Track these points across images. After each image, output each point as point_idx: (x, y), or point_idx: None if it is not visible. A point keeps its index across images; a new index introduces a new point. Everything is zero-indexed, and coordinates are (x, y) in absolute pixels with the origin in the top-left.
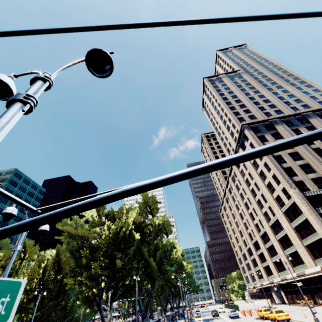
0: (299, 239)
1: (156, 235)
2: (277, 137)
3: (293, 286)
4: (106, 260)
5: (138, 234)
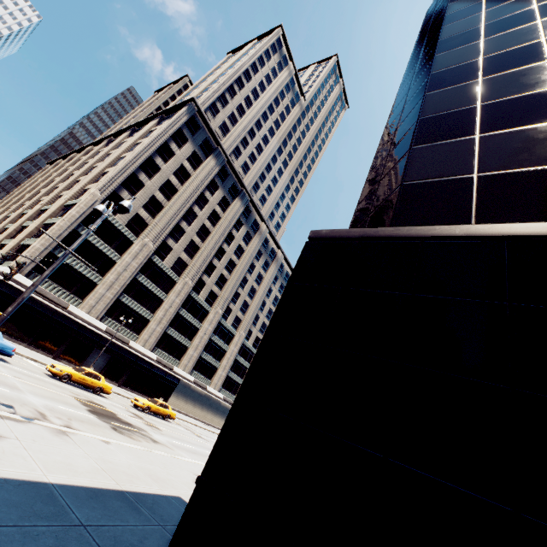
0: (28, 236)
1: None
2: (193, 163)
3: None
4: None
5: None
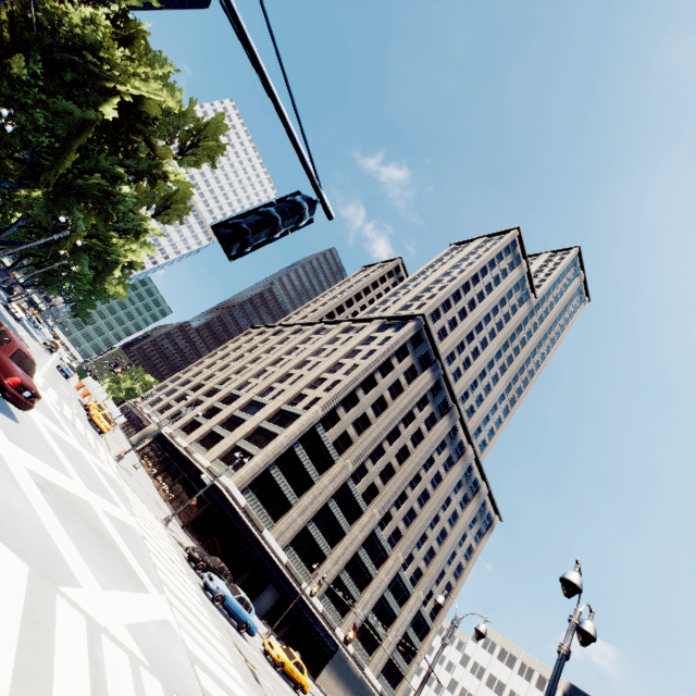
0: (244, 436)
1: (138, 173)
2: (409, 376)
3: (167, 449)
4: (7, 30)
5: (114, 113)
